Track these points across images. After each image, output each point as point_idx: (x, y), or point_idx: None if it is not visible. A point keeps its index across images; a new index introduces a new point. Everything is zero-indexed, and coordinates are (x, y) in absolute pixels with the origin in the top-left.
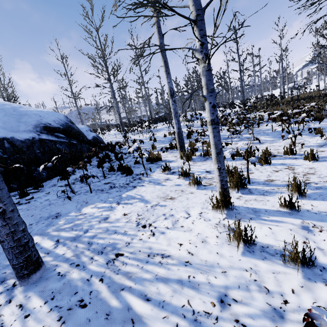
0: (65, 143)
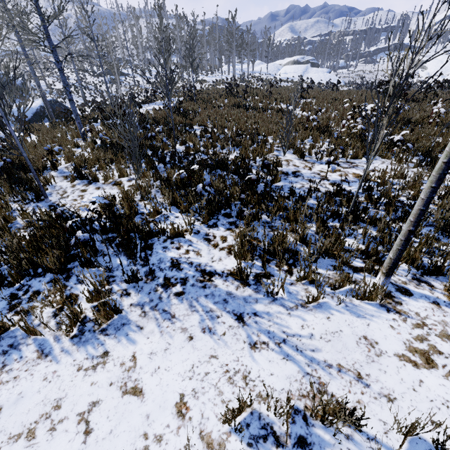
0: None
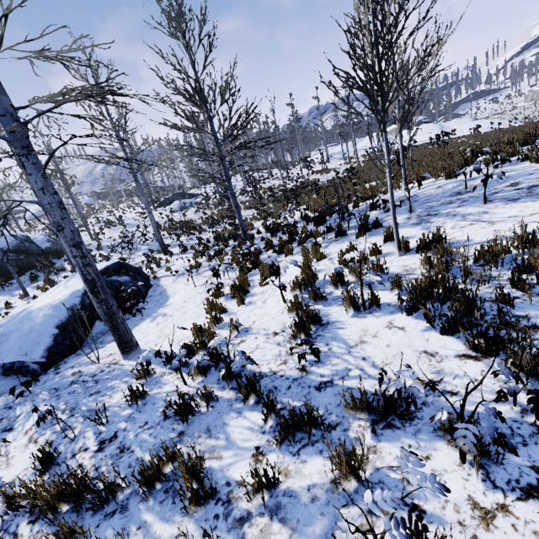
0: (13, 260)
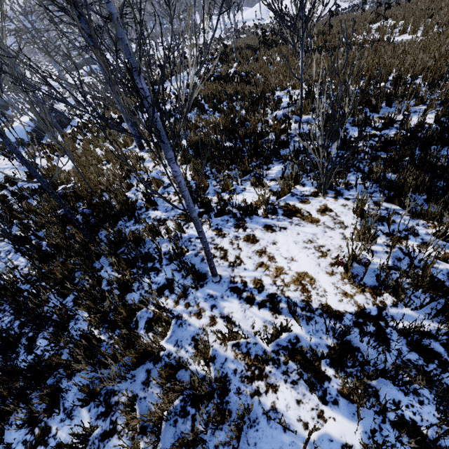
0: None
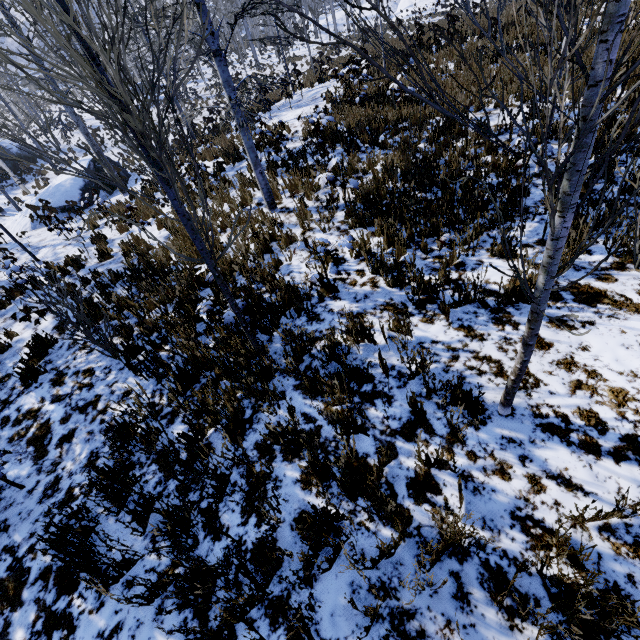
0: None
